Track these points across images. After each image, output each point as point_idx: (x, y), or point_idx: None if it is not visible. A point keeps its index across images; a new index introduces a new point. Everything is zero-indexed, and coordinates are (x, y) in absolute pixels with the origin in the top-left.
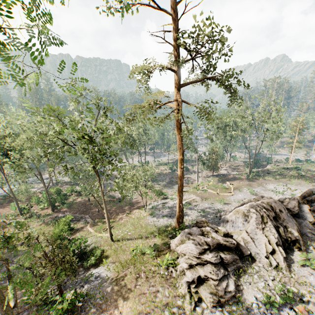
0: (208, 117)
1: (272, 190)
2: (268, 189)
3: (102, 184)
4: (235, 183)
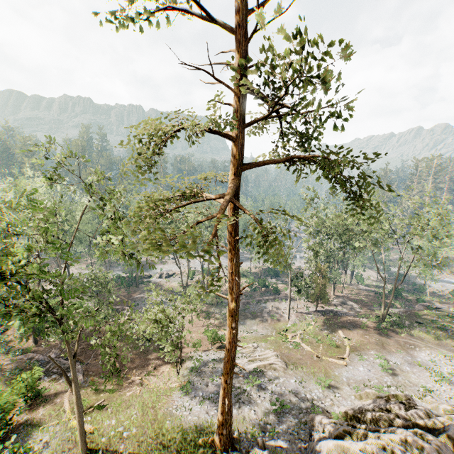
0: (268, 253)
1: (427, 368)
2: (418, 363)
3: (135, 298)
4: (353, 335)
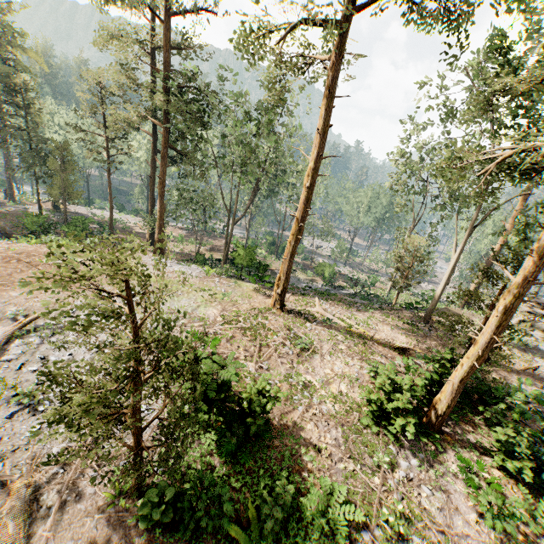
0: None
1: None
2: None
3: None
4: None
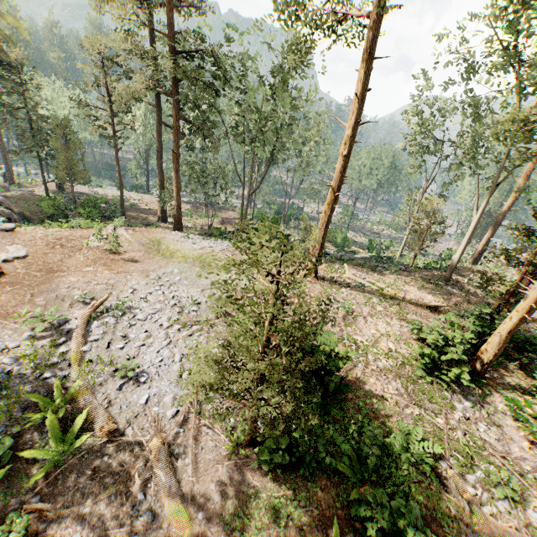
0: None
1: None
2: None
3: None
4: None
